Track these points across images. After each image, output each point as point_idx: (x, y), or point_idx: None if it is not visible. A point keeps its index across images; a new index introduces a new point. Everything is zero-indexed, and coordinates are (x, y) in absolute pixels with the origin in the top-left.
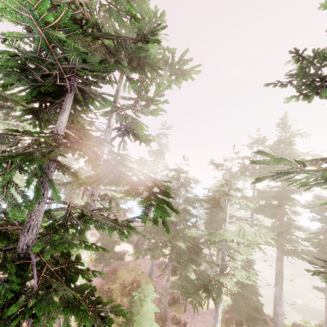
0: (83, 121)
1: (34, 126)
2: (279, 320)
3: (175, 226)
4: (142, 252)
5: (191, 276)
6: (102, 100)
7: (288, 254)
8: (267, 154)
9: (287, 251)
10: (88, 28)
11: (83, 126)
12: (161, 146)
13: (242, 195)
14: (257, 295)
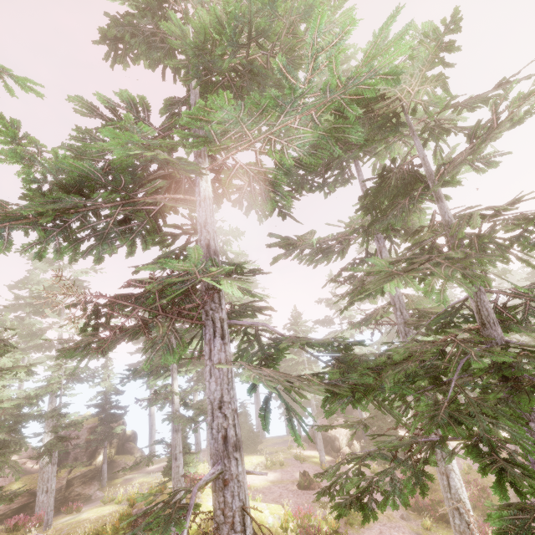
0: (419, 214)
1: (361, 244)
2: None
3: None
4: None
5: None
6: (486, 166)
7: None
8: None
9: None
10: (406, 115)
11: (347, 243)
12: None
13: None
14: None
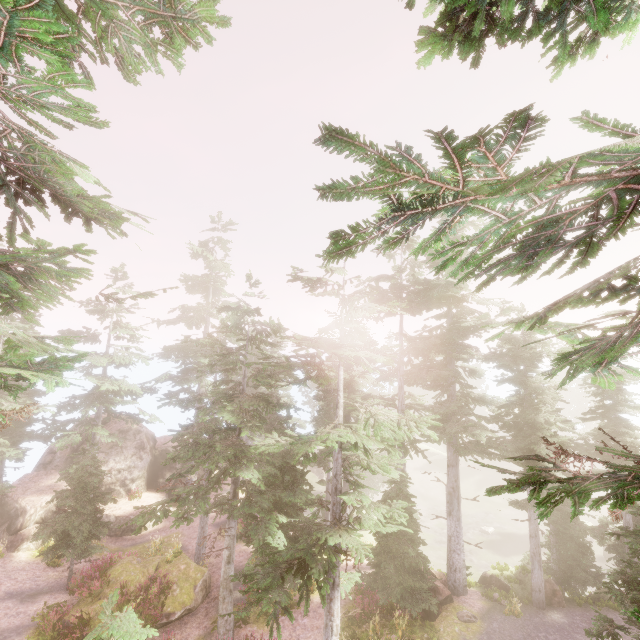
0: None
1: None
2: (458, 580)
3: (239, 434)
4: (156, 512)
5: (276, 542)
6: None
7: (466, 452)
8: (356, 141)
9: (465, 447)
10: None
11: None
12: (214, 267)
13: (362, 341)
14: (417, 543)
